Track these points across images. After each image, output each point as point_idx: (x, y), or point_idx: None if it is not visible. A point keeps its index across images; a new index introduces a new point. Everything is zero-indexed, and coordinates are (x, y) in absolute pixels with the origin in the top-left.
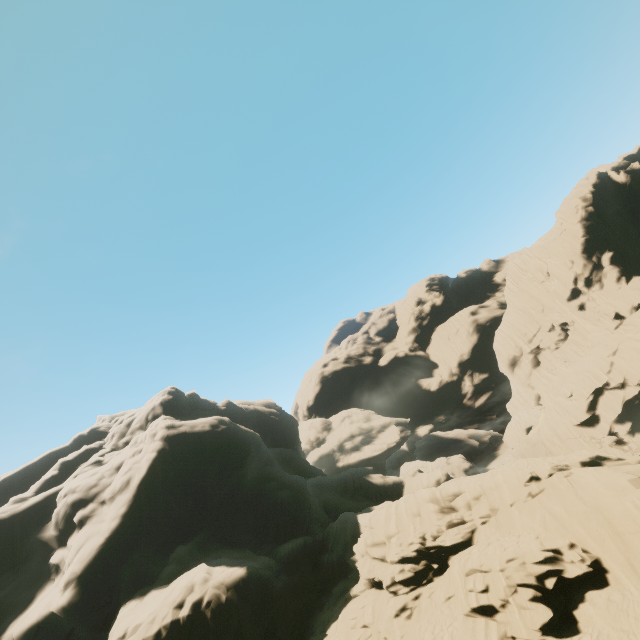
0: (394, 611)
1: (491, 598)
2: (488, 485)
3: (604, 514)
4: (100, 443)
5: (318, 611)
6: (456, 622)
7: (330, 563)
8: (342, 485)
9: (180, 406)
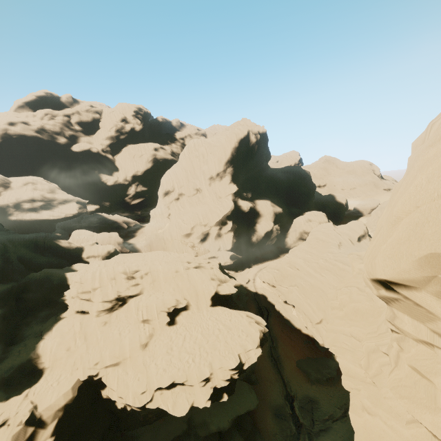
0: (97, 324)
1: (148, 316)
2: (154, 269)
3: (196, 288)
4: None
5: (25, 326)
6: (131, 325)
7: (35, 299)
8: (34, 244)
9: None
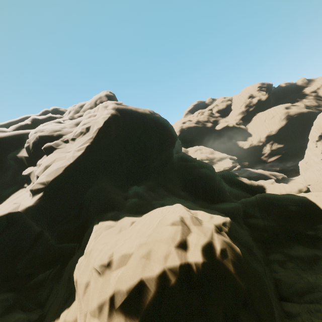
0: None
1: None
2: None
3: None
4: (60, 116)
5: (281, 268)
6: None
7: (270, 228)
8: (222, 179)
9: None
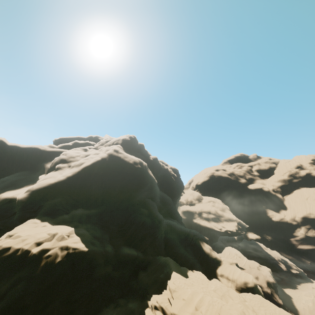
0: None
1: None
2: None
3: None
4: (94, 143)
5: (112, 307)
6: None
7: (140, 282)
8: (184, 236)
9: (131, 146)
